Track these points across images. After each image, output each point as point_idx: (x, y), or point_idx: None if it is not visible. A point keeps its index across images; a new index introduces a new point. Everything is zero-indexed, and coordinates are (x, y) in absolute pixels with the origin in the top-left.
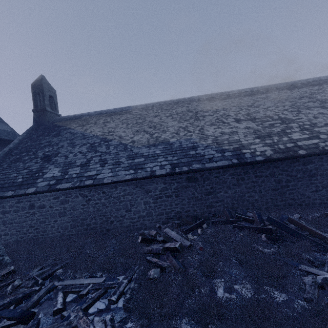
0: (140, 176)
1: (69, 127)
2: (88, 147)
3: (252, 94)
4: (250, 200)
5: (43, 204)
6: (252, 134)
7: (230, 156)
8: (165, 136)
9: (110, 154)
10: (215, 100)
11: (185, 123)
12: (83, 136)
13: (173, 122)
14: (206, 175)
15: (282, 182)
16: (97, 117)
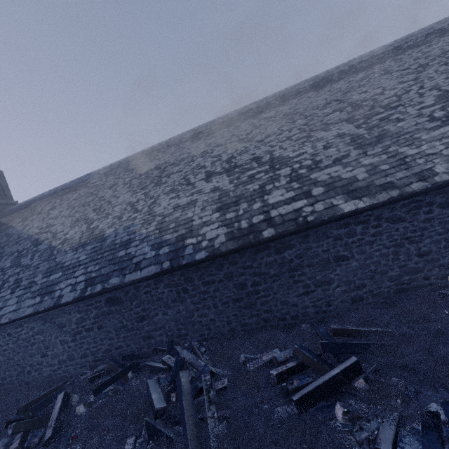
0: (41, 308)
1: (11, 225)
2: (13, 259)
3: (258, 113)
4: (204, 321)
5: None
6: (215, 203)
7: (166, 254)
8: (104, 224)
9: (31, 268)
10: (201, 136)
11: (139, 194)
12: (17, 239)
13: (125, 195)
14: (131, 291)
15: (247, 286)
16: (48, 200)
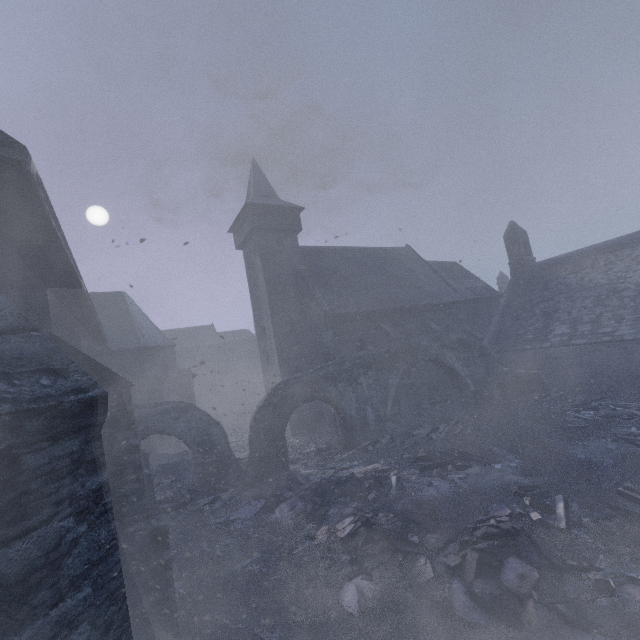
0: None
1: (558, 277)
2: (593, 301)
3: None
4: None
5: (558, 356)
6: None
7: None
8: None
9: (626, 308)
10: None
11: None
12: (580, 287)
13: None
14: None
15: None
16: (591, 256)
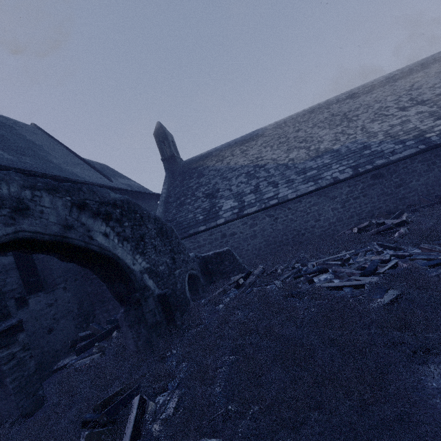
0: (324, 185)
1: (208, 166)
2: (246, 177)
3: (404, 76)
4: None
5: (234, 231)
6: (429, 117)
7: (414, 144)
8: (324, 145)
9: (275, 175)
10: (359, 95)
11: (338, 128)
12: (230, 169)
13: (324, 131)
14: (392, 168)
15: None
16: (228, 149)
